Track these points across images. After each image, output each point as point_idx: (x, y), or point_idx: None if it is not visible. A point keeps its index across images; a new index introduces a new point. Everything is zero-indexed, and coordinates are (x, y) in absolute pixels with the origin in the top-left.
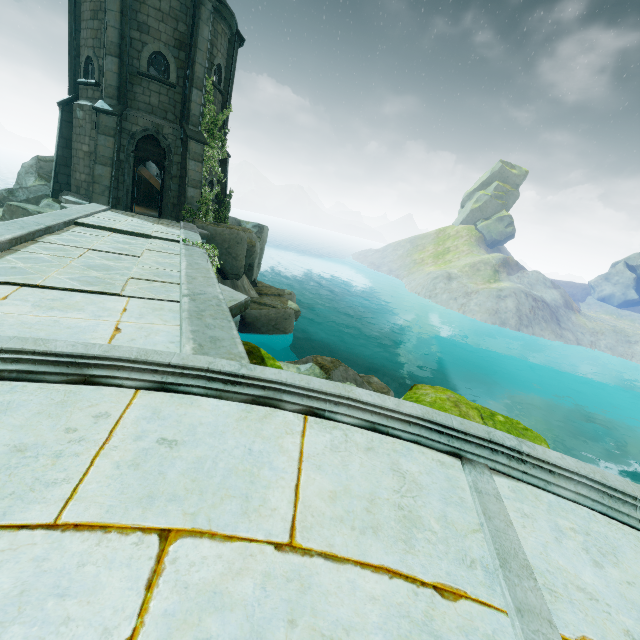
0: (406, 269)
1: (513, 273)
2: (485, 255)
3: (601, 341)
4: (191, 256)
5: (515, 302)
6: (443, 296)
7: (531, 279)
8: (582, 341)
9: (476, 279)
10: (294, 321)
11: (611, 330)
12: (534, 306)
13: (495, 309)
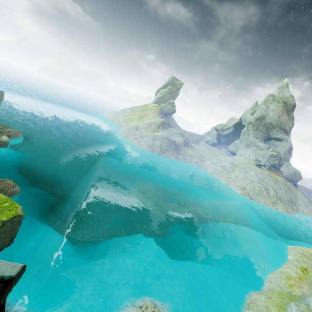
0: (125, 122)
1: (166, 128)
2: (157, 119)
3: (193, 160)
4: None
5: (160, 142)
6: (132, 137)
7: (173, 132)
8: (186, 160)
9: (148, 130)
10: (5, 147)
11: (198, 155)
12: (168, 144)
13: (151, 144)
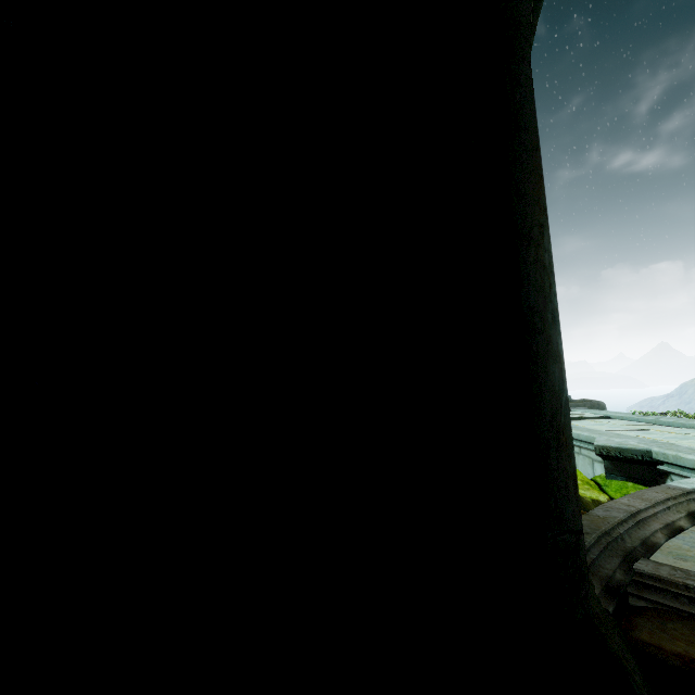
0: None
1: None
2: None
3: None
4: (691, 420)
5: None
6: None
7: None
8: None
9: None
10: None
11: None
12: None
13: None
